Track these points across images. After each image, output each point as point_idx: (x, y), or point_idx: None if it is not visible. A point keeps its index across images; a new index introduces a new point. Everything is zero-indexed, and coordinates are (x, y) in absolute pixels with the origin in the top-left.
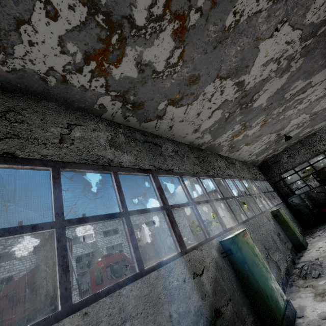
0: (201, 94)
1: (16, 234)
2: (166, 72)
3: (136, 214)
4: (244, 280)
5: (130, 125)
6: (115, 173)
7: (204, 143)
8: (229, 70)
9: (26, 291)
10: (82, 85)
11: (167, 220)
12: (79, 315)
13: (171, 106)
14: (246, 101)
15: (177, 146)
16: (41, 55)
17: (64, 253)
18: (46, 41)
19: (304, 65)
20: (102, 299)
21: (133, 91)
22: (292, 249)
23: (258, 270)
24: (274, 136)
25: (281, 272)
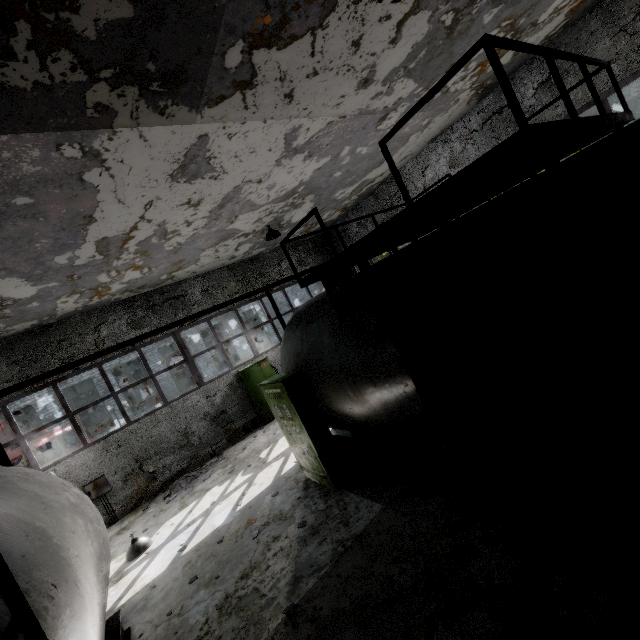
0: None
1: None
2: None
3: None
4: None
5: None
6: None
7: (36, 324)
8: None
9: None
10: None
11: None
12: None
13: None
14: None
15: None
16: None
17: None
18: None
19: (1, 265)
20: None
21: None
22: (244, 427)
23: None
24: (239, 239)
25: (156, 483)
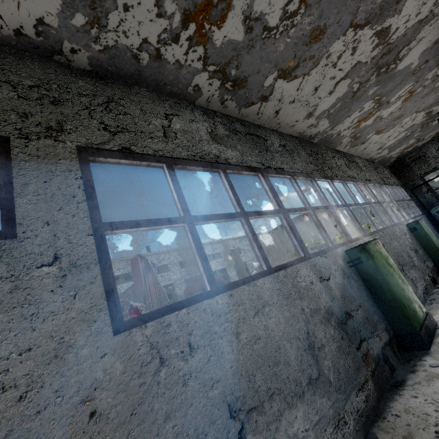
0: (325, 57)
1: (158, 225)
2: (281, 26)
3: (253, 216)
4: (376, 290)
5: (227, 112)
6: (224, 171)
7: (317, 134)
8: (371, 12)
9: (123, 311)
10: (177, 60)
11: (285, 225)
12: (226, 295)
13: (282, 79)
14: (388, 61)
15: (284, 140)
16: (135, 23)
17: (200, 246)
18: (142, 2)
19: None
20: (241, 287)
21: (236, 62)
22: (433, 269)
23: (393, 280)
24: (422, 117)
25: (418, 290)
